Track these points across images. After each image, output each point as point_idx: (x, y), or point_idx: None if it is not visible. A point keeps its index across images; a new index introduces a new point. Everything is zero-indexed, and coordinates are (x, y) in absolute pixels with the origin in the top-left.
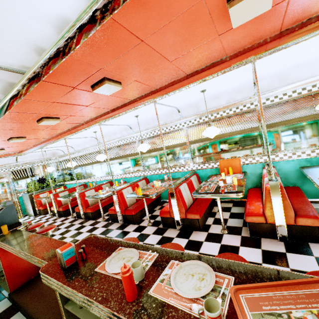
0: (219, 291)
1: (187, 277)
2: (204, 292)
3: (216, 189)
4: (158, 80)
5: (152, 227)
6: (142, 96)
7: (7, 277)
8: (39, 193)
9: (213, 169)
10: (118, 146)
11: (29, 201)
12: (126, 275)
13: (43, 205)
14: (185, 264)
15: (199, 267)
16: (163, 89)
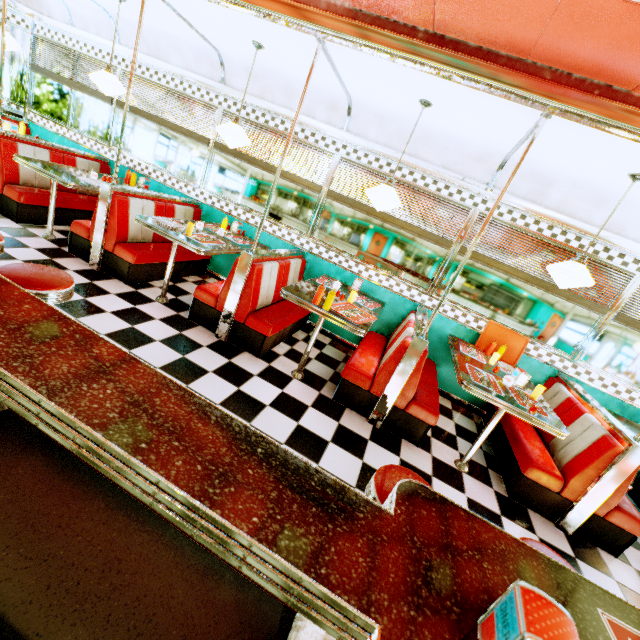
0: None
1: None
2: None
3: (503, 390)
4: None
5: (306, 385)
6: (568, 76)
7: None
8: None
9: (463, 327)
10: (274, 134)
11: None
12: None
13: None
14: None
15: None
16: None
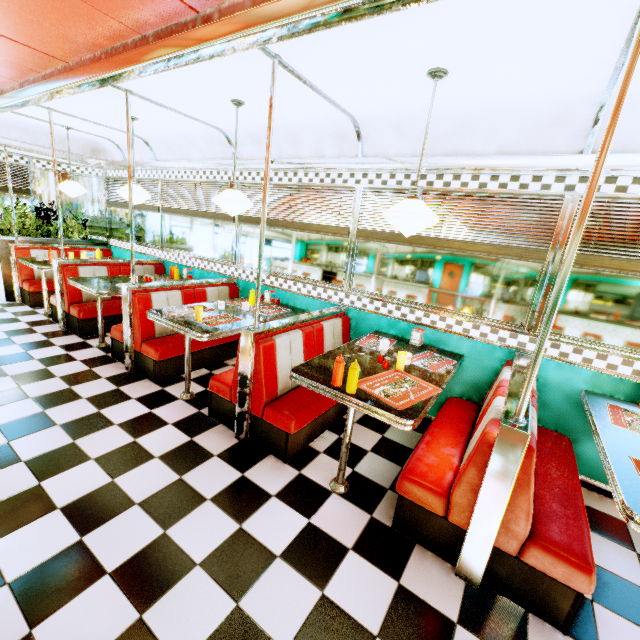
0: None
1: None
2: None
3: None
4: None
5: (350, 504)
6: None
7: None
8: (30, 244)
9: (606, 375)
10: (290, 189)
11: None
12: None
13: (36, 280)
14: None
15: None
16: None
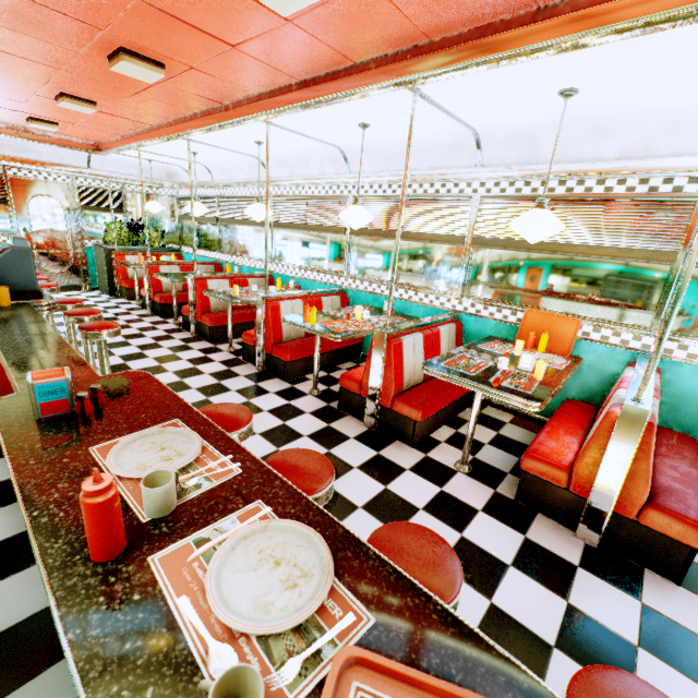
0: (311, 641)
1: (262, 562)
2: (270, 626)
3: (484, 371)
4: (441, 6)
5: (317, 399)
6: (385, 57)
7: (1, 389)
8: (125, 251)
9: (502, 324)
10: (307, 199)
11: (104, 261)
12: (90, 501)
13: (130, 279)
14: (278, 526)
15: (305, 550)
16: (448, 47)
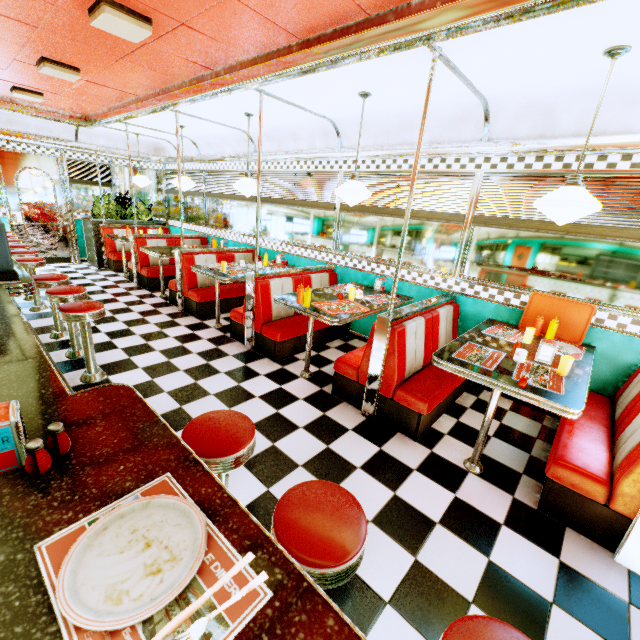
0: None
1: None
2: None
3: (501, 365)
4: None
5: (310, 383)
6: (408, 6)
7: None
8: (113, 224)
9: (504, 307)
10: (295, 174)
11: (93, 234)
12: None
13: (117, 251)
14: None
15: None
16: None
